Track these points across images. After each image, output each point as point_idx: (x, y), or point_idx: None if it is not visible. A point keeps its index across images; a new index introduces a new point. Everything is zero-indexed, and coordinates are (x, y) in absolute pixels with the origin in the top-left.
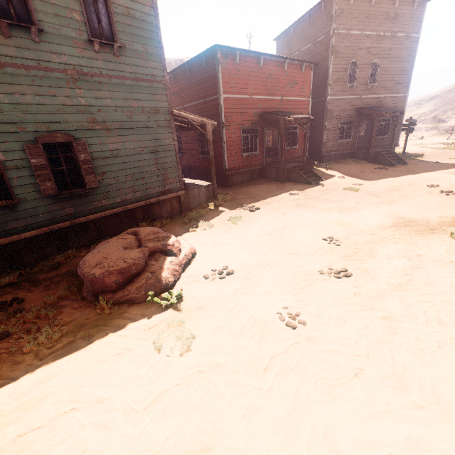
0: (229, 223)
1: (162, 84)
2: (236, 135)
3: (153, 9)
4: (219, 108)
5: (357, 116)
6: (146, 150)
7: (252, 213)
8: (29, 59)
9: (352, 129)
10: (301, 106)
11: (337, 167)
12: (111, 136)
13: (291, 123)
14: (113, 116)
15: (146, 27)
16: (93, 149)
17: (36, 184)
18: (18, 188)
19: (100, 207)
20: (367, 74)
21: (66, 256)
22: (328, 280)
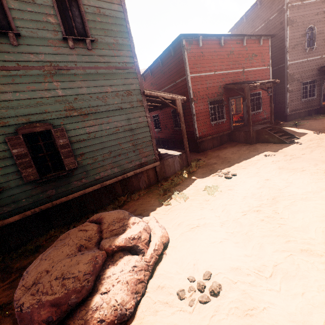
0: (205, 194)
1: (133, 69)
2: (204, 107)
3: (121, 6)
4: (187, 86)
5: (320, 75)
6: (121, 129)
7: (228, 180)
8: (9, 61)
9: (316, 87)
10: (261, 74)
11: (307, 123)
12: (87, 120)
13: (257, 88)
14: (89, 102)
15: (116, 22)
16: (71, 134)
17: (19, 171)
18: (1, 177)
19: (80, 186)
20: None
21: (48, 236)
22: None
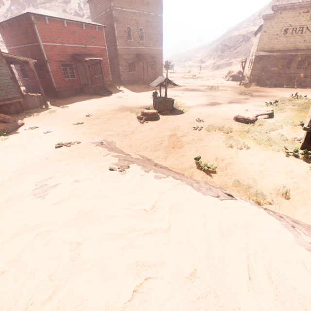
0: (49, 113)
1: None
2: (58, 67)
3: None
4: (41, 51)
5: (137, 59)
6: None
7: (63, 109)
8: None
9: (136, 66)
10: (100, 51)
11: (125, 87)
12: None
13: (89, 62)
14: None
15: None
16: None
17: None
18: None
19: None
20: (138, 35)
21: None
22: (73, 125)
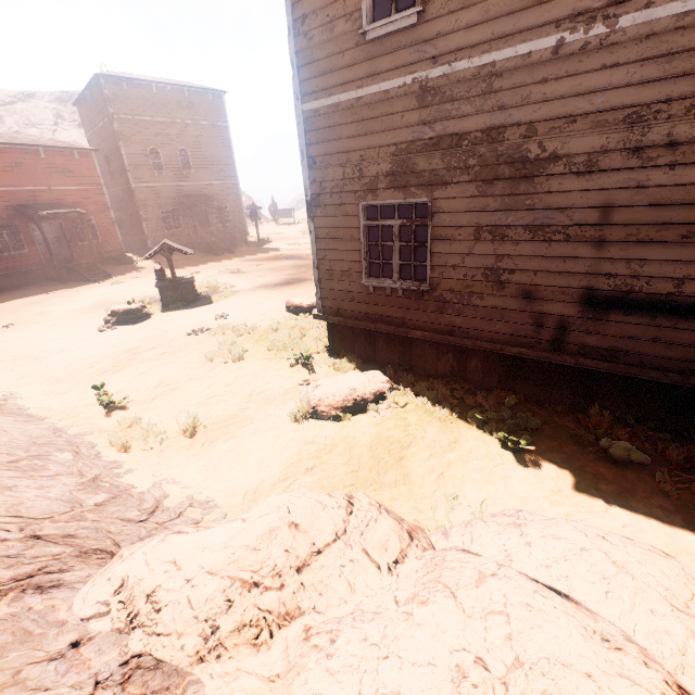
0: None
1: None
2: None
3: None
4: None
5: (183, 205)
6: None
7: None
8: None
9: (182, 218)
10: (90, 195)
11: (153, 261)
12: None
13: (50, 219)
14: None
15: None
16: None
17: None
18: None
19: None
20: (178, 161)
21: None
22: None
